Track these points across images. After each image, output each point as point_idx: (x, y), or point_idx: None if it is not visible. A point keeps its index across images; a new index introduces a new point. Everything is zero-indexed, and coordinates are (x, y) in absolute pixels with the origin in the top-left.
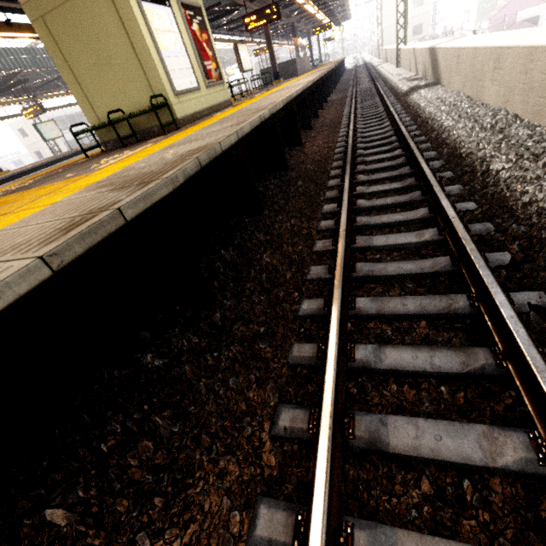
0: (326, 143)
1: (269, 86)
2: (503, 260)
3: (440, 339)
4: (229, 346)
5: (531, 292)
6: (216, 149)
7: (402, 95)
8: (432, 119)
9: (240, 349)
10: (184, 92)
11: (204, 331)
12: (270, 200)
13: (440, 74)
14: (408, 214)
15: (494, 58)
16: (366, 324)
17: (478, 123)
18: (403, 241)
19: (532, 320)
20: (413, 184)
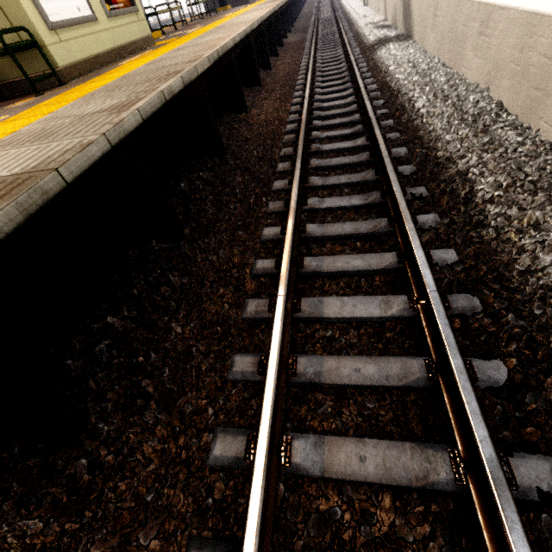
0: (277, 112)
1: (212, 15)
2: (497, 379)
3: (411, 538)
4: (93, 534)
5: (541, 461)
6: (46, 185)
7: (368, 49)
8: (403, 94)
9: (106, 551)
10: (67, 24)
11: (56, 498)
12: (196, 207)
13: (413, 26)
14: (371, 258)
15: (481, 18)
16: (306, 486)
17: (457, 112)
18: (363, 314)
19: (544, 525)
20: (378, 202)
